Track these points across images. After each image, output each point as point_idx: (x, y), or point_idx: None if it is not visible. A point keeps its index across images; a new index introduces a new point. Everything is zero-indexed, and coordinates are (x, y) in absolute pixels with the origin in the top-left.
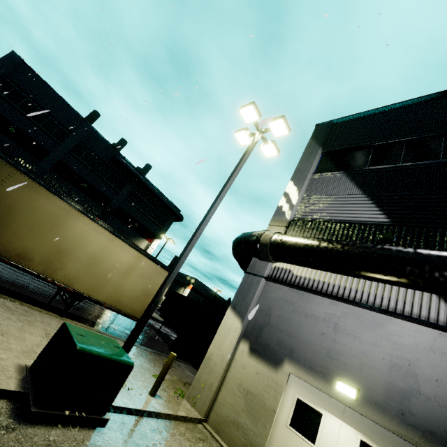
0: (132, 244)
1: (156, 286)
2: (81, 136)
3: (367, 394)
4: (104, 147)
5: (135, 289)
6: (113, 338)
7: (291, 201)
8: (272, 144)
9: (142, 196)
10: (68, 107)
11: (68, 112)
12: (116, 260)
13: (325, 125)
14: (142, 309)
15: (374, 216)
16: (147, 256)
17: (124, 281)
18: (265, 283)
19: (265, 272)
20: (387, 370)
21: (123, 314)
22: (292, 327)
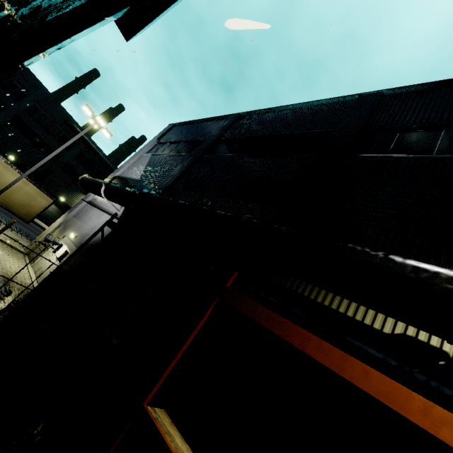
0: (22, 173)
1: (39, 203)
2: (38, 98)
3: (78, 237)
4: (59, 111)
5: (21, 200)
6: (2, 224)
7: (123, 166)
8: (105, 130)
9: (90, 159)
10: (29, 72)
11: (29, 77)
12: (9, 180)
13: (170, 125)
14: (26, 213)
15: (138, 176)
16: (33, 183)
17: (14, 193)
18: (85, 204)
19: (87, 199)
20: (89, 229)
21: (11, 212)
22: (79, 220)
